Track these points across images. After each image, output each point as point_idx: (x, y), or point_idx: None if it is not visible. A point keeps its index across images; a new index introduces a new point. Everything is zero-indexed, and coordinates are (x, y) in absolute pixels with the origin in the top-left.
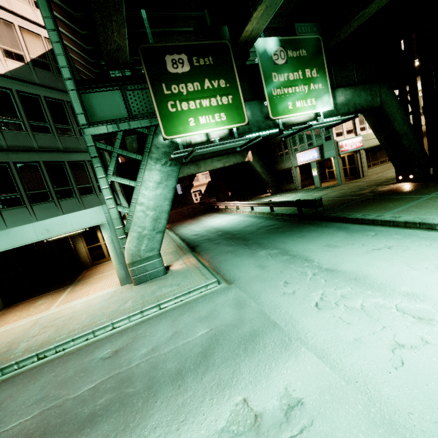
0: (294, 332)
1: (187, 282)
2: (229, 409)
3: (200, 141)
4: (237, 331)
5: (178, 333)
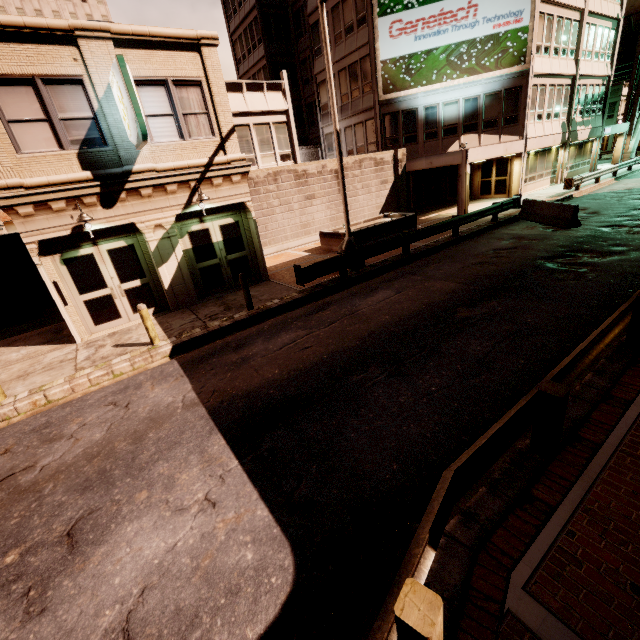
0: None
1: None
2: None
3: None
4: None
5: None
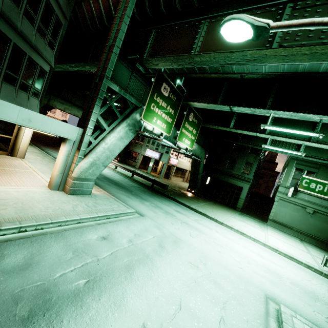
0: (190, 243)
1: (116, 206)
2: (188, 265)
3: (149, 129)
4: (168, 239)
5: (137, 235)
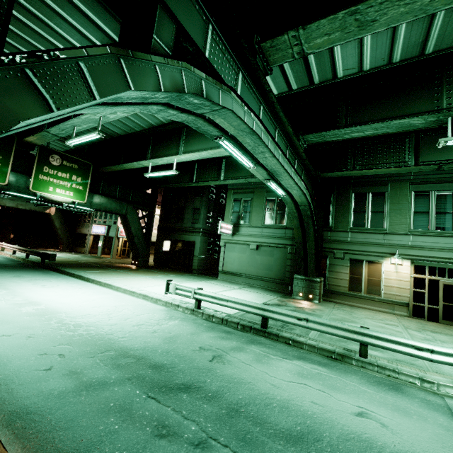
0: None
1: None
2: None
3: None
4: None
5: None
